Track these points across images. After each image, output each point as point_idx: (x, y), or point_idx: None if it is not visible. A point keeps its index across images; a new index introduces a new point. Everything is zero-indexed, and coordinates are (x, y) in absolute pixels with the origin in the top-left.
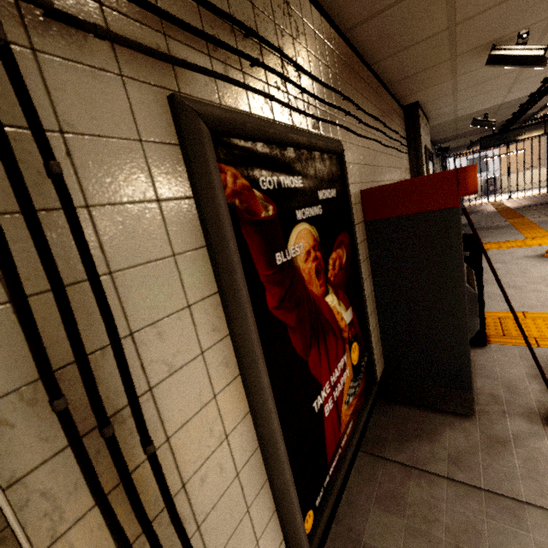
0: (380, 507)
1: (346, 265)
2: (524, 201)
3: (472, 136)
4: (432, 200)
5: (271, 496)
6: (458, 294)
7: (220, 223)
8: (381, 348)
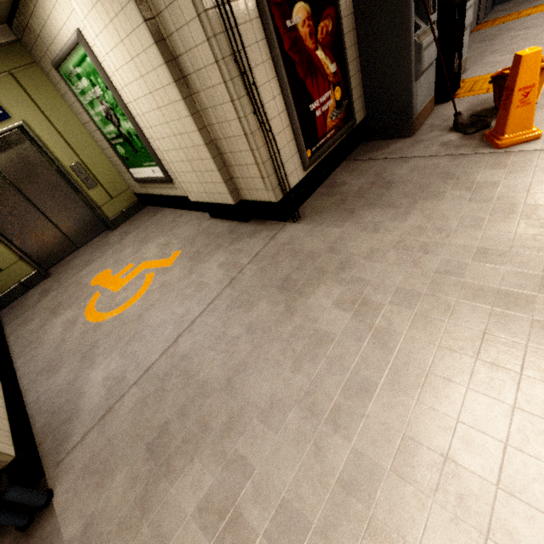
0: (347, 173)
1: (332, 32)
2: None
3: None
4: None
5: (292, 132)
6: (407, 47)
7: (263, 5)
8: (364, 102)
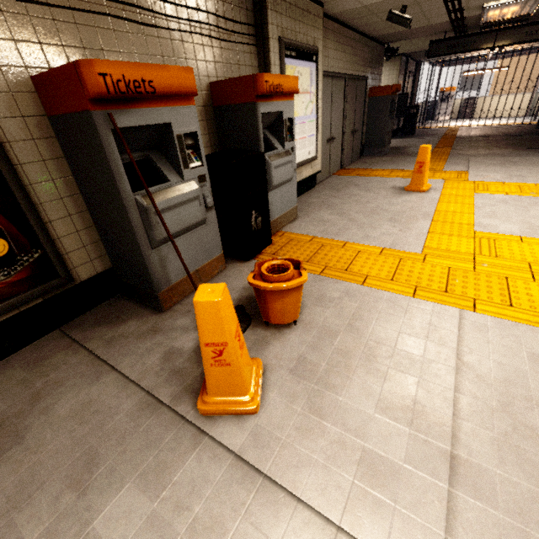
0: (23, 365)
1: None
2: (476, 130)
3: (426, 38)
4: (74, 99)
5: None
6: (122, 206)
7: None
8: (104, 250)
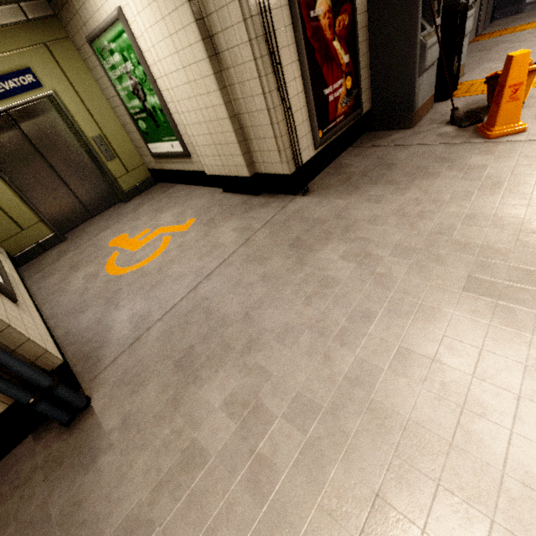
0: (352, 157)
1: (347, 26)
2: None
3: None
4: None
5: (307, 113)
6: (413, 45)
7: None
8: (370, 95)
